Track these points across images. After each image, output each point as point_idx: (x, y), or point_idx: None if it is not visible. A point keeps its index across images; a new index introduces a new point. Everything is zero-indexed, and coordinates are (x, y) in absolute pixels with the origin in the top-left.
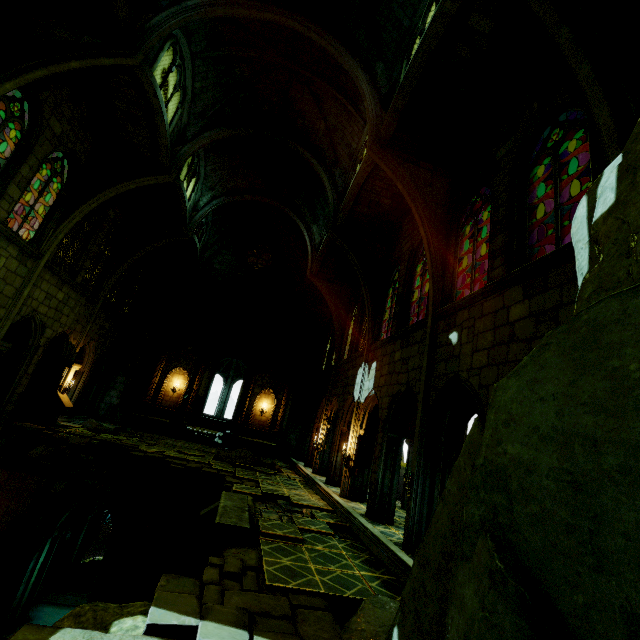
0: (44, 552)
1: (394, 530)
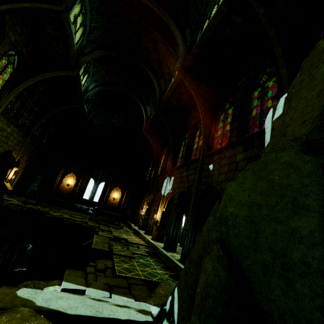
0: None
1: (176, 254)
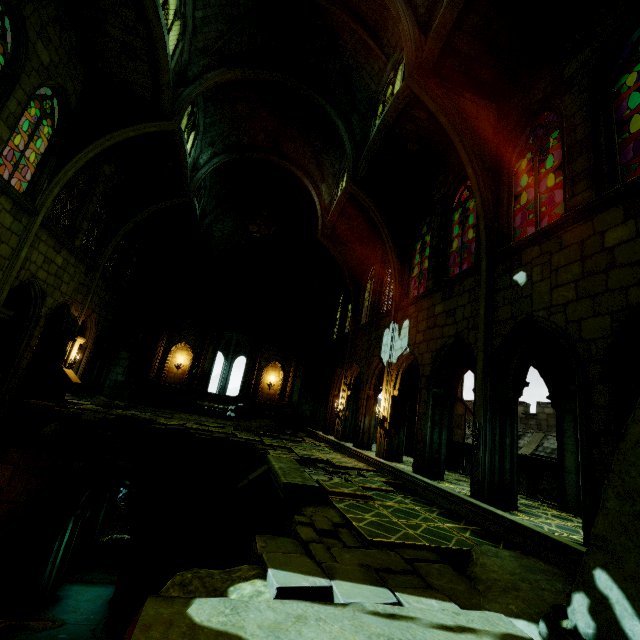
0: (68, 531)
1: (449, 485)
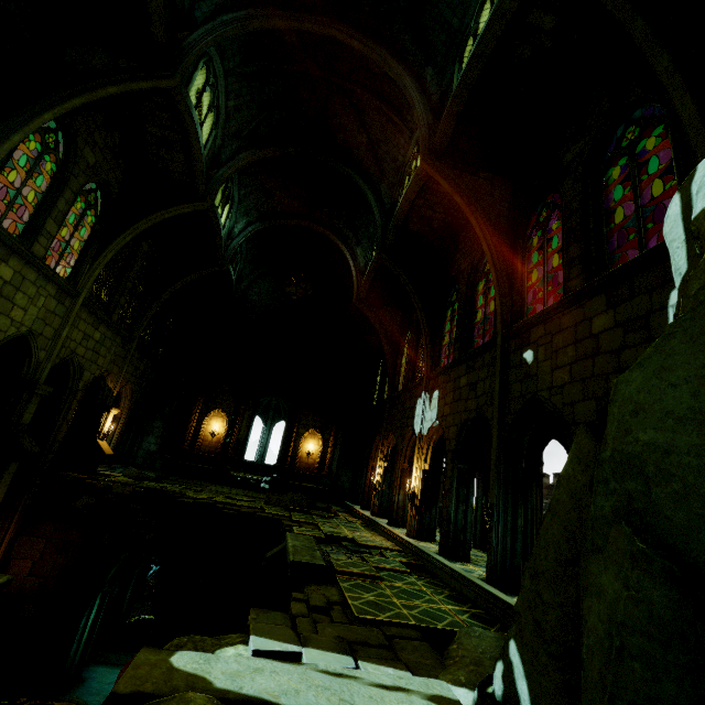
0: (95, 608)
1: (472, 567)
